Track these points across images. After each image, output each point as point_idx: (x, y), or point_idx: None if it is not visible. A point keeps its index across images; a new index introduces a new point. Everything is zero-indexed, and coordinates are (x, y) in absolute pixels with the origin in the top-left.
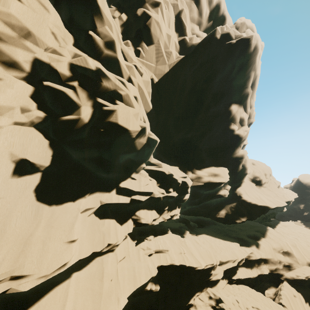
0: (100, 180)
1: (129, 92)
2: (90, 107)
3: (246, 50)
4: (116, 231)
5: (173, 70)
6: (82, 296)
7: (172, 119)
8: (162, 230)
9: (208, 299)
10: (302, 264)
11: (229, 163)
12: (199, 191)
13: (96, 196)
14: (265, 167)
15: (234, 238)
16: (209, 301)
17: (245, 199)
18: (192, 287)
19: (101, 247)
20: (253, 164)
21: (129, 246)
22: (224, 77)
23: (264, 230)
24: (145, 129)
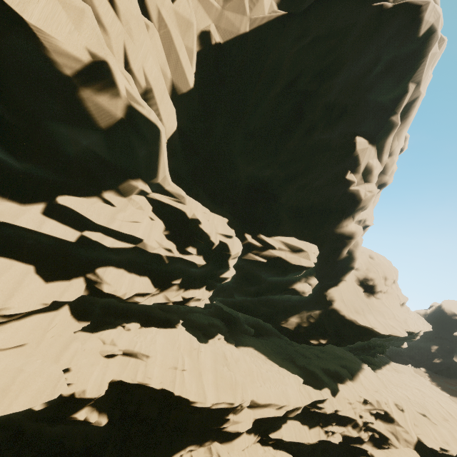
0: None
1: None
2: None
3: (408, 31)
4: (14, 288)
5: (258, 35)
6: None
7: (240, 133)
8: (166, 320)
9: None
10: (405, 444)
11: (326, 241)
12: (259, 273)
13: None
14: (389, 267)
15: (299, 367)
16: None
17: (337, 309)
18: (184, 434)
19: None
20: (371, 257)
21: (49, 327)
22: (355, 78)
23: (357, 368)
24: (110, 71)
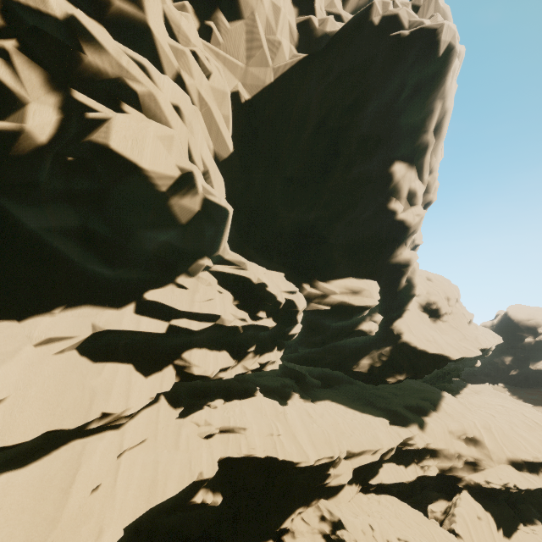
0: (95, 282)
1: (155, 89)
2: (55, 109)
3: (428, 54)
4: (127, 388)
5: (283, 82)
6: (2, 528)
7: (278, 181)
8: (244, 390)
9: (318, 521)
10: (499, 461)
11: (383, 273)
12: (323, 321)
13: (83, 314)
14: (449, 287)
15: (381, 409)
16: (321, 525)
17: (407, 341)
18: (290, 498)
19: (79, 421)
20: (428, 280)
21: (159, 419)
22: (384, 106)
23: (437, 398)
24: (193, 177)
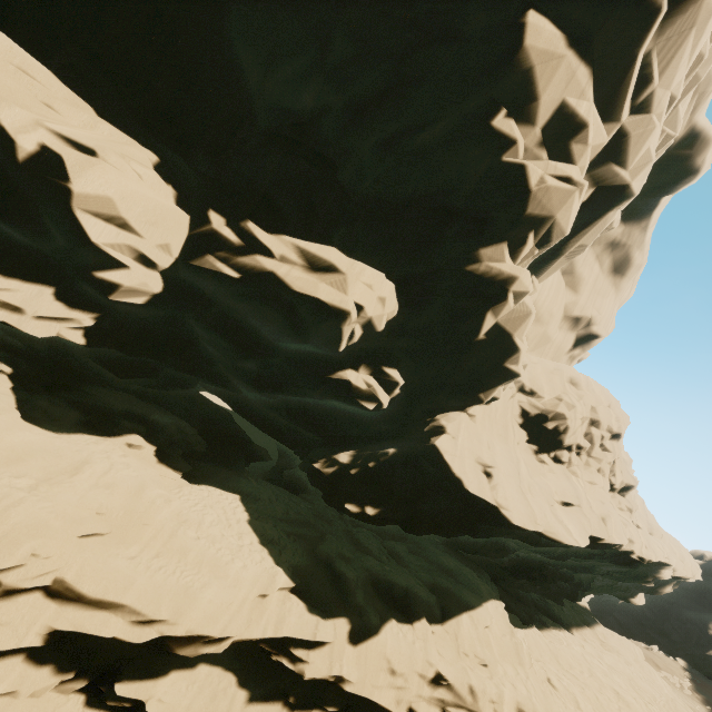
0: None
1: None
2: None
3: None
4: None
5: None
6: None
7: None
8: None
9: None
10: None
11: (436, 291)
12: (255, 325)
13: None
14: (607, 407)
15: (316, 559)
16: None
17: (432, 450)
18: None
19: None
20: (573, 383)
21: None
22: None
23: (466, 602)
24: None
